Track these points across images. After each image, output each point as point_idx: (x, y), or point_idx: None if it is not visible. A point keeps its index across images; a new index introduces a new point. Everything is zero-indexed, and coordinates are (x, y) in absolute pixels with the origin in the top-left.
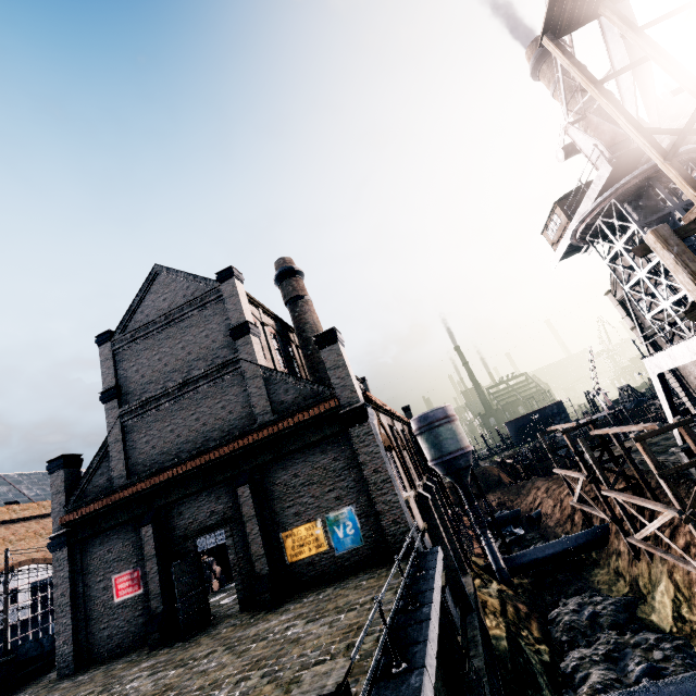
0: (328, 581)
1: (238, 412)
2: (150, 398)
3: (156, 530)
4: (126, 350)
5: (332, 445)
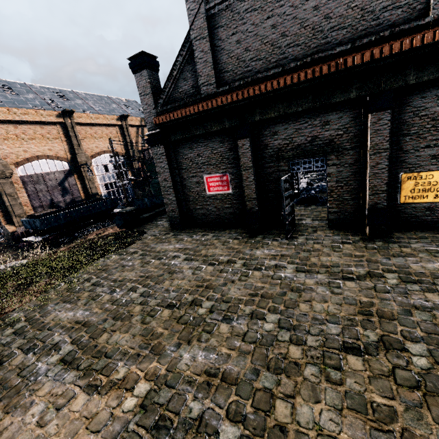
0: None
1: None
2: None
3: (251, 144)
4: None
5: None
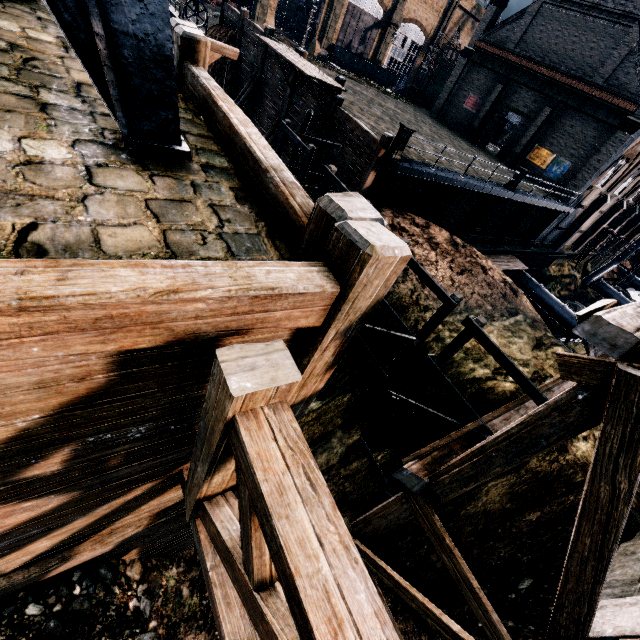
0: (530, 179)
1: (593, 61)
2: None
3: (501, 90)
4: None
5: (602, 129)
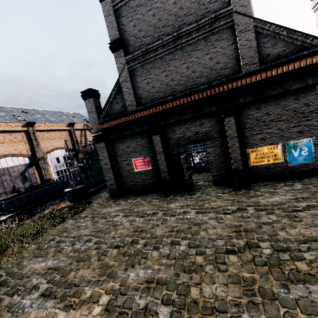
0: (278, 178)
1: (224, 63)
2: (149, 49)
3: (160, 138)
4: (123, 6)
5: (306, 93)
